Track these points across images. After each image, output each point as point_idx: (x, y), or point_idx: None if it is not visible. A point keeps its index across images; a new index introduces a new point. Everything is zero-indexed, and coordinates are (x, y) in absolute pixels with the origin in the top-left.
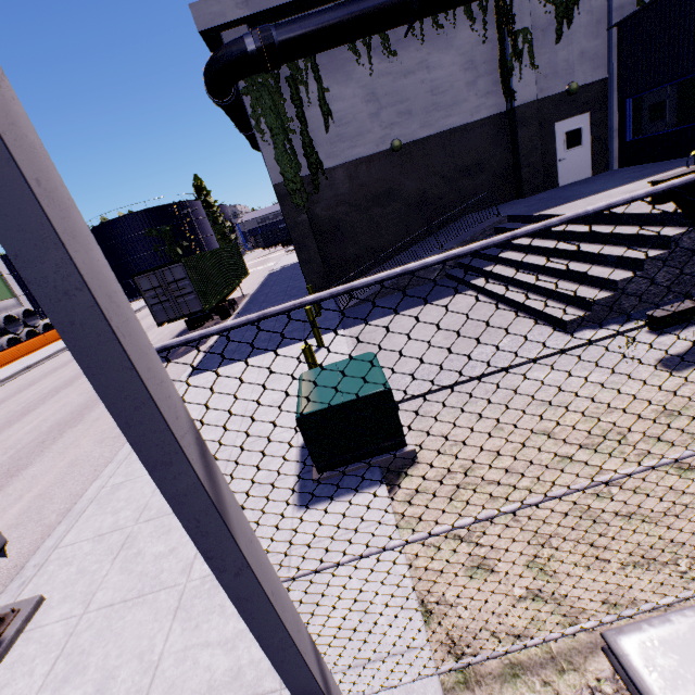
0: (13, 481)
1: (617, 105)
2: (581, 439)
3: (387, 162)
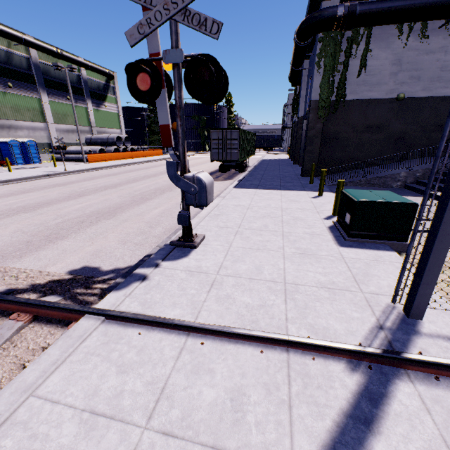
0: (148, 202)
1: None
2: None
3: (388, 106)
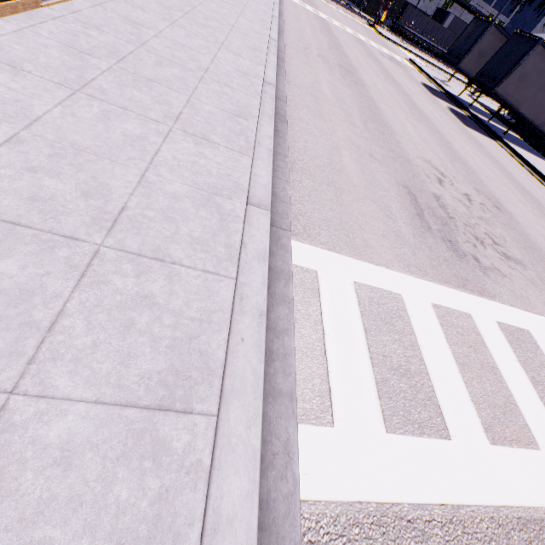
0: None
1: None
2: None
3: None
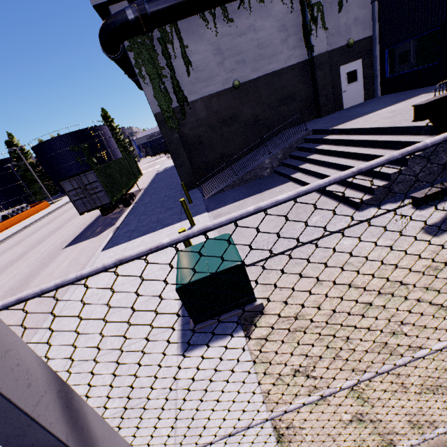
0: None
1: (379, 54)
2: (377, 289)
3: (230, 96)
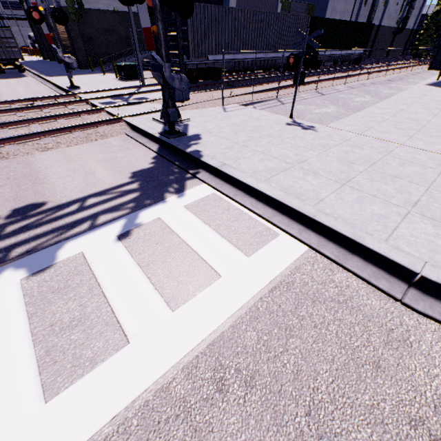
0: None
1: None
2: None
3: (112, 16)
